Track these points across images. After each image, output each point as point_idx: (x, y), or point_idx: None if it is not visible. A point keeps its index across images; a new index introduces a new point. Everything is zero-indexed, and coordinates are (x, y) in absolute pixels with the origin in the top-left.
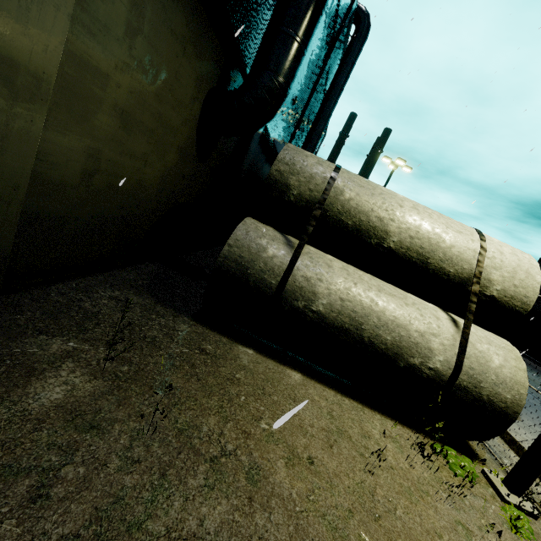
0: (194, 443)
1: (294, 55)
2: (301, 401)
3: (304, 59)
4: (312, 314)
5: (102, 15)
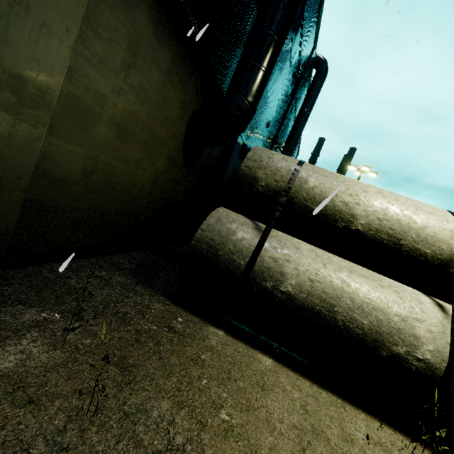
0: (138, 431)
1: (260, 80)
2: (270, 390)
3: (274, 93)
4: (281, 294)
5: (102, 52)
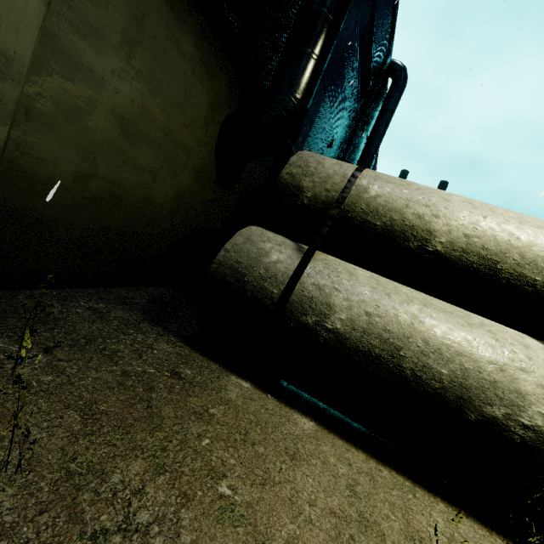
0: (81, 499)
1: (310, 70)
2: (303, 461)
3: (338, 104)
4: (326, 333)
5: (94, 19)
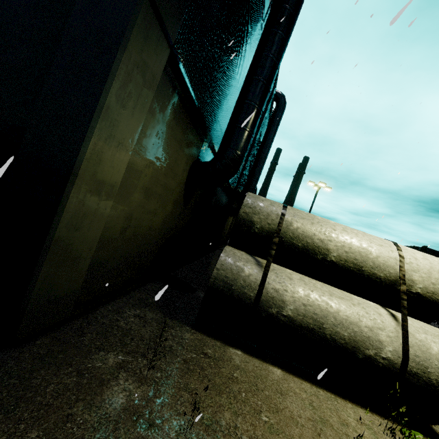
0: (219, 435)
1: (246, 138)
2: (286, 395)
3: None
4: (283, 318)
5: (143, 143)
